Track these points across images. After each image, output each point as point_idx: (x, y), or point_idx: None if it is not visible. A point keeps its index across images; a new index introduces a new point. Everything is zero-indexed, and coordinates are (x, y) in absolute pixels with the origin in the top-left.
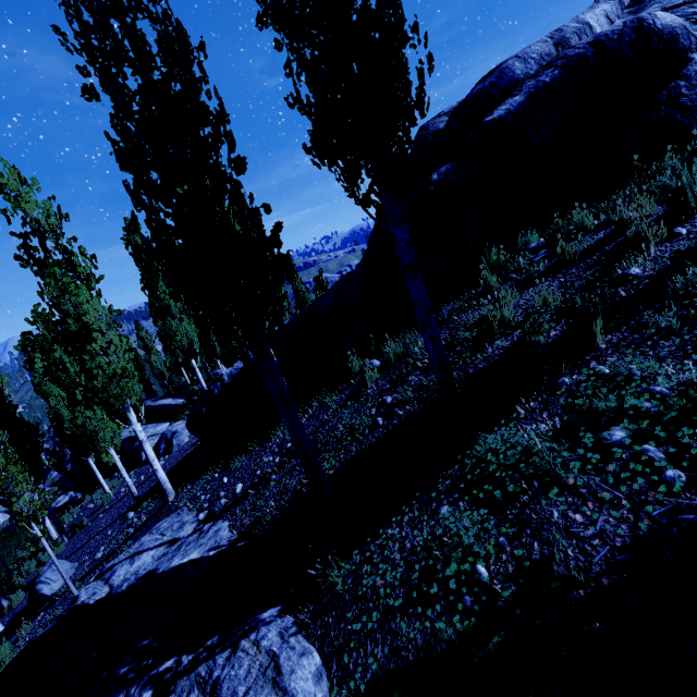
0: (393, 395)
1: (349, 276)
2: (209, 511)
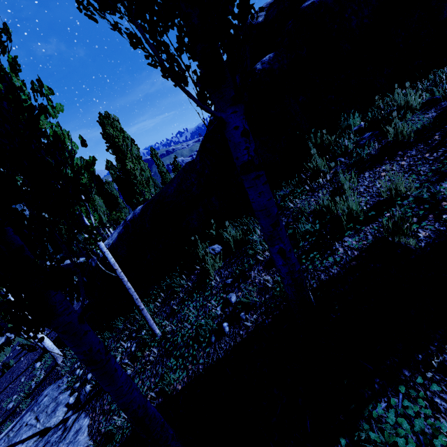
0: (237, 293)
1: (189, 165)
2: (78, 394)
